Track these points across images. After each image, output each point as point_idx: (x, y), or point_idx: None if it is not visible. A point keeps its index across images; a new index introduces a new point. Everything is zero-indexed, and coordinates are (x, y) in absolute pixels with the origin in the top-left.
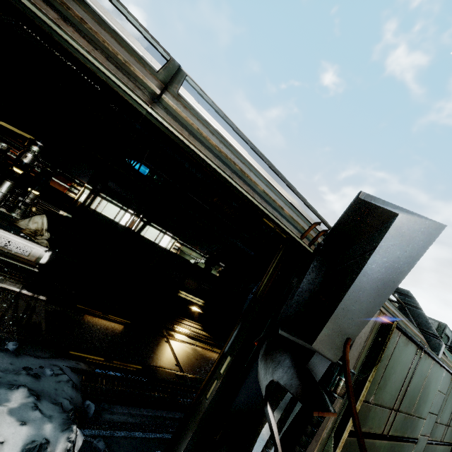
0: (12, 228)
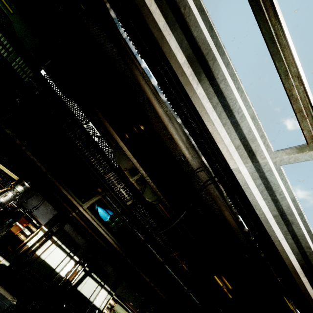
0: None
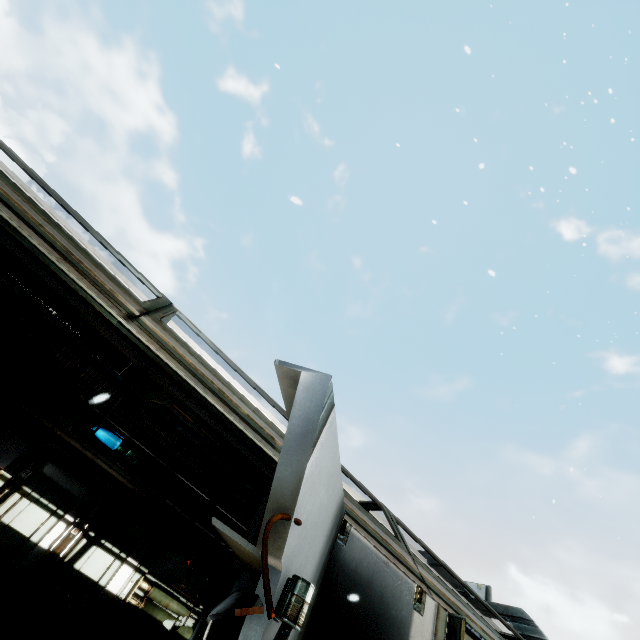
0: None
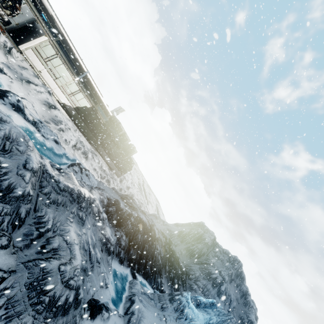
0: (1, 8)
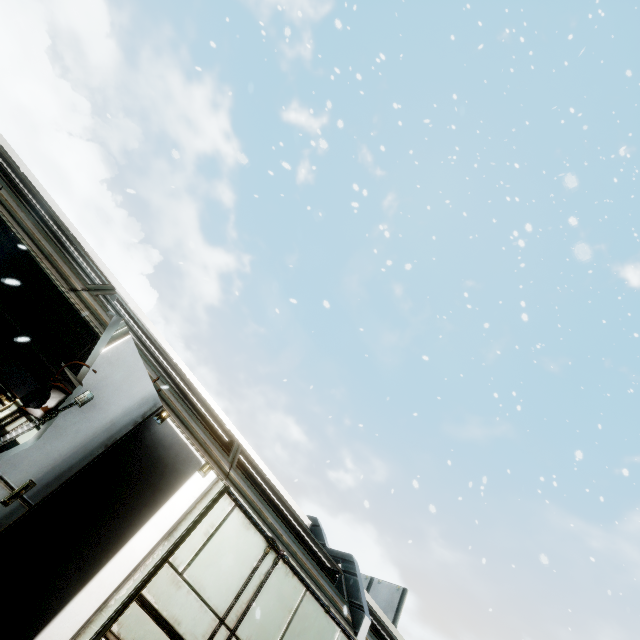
0: None
